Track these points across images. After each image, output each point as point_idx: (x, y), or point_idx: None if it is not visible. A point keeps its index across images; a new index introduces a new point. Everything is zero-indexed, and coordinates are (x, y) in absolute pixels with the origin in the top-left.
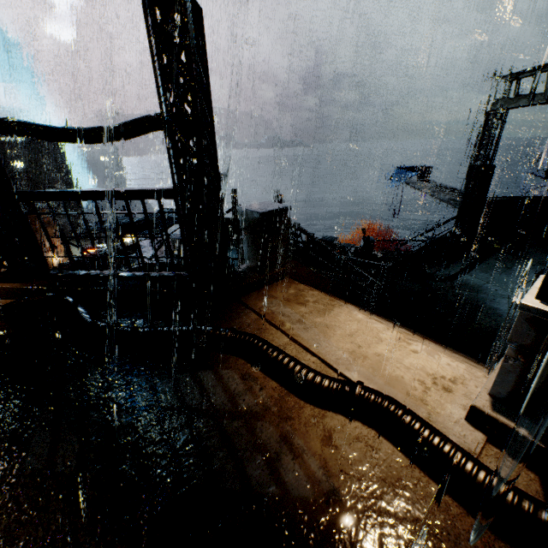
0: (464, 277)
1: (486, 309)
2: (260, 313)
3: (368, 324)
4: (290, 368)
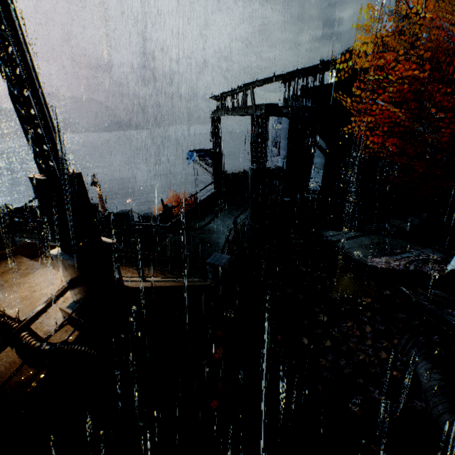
0: (209, 225)
1: (213, 244)
2: None
3: (53, 275)
4: None
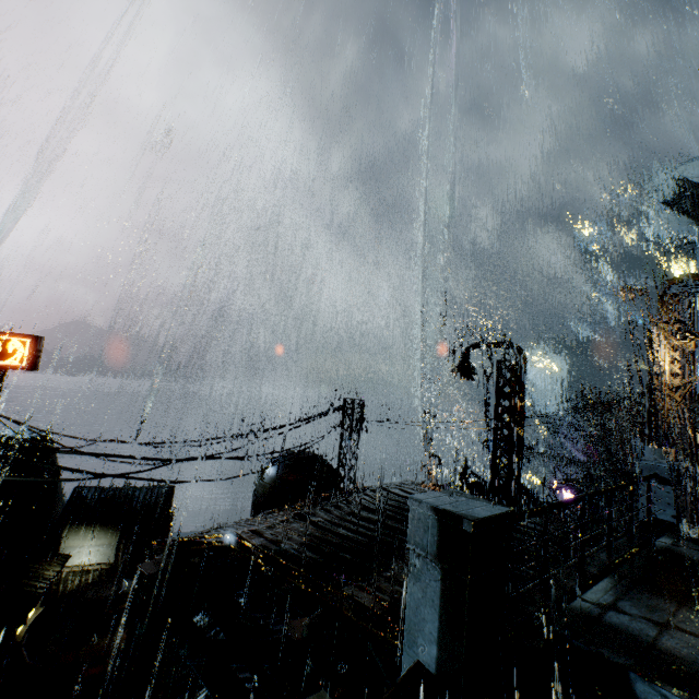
0: None
1: None
2: None
3: None
4: None
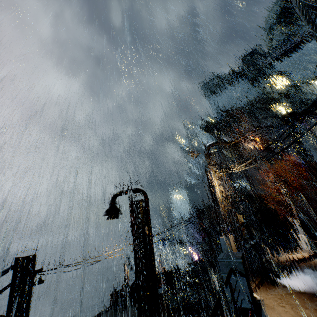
0: None
1: None
2: (282, 261)
3: (289, 255)
4: (305, 257)
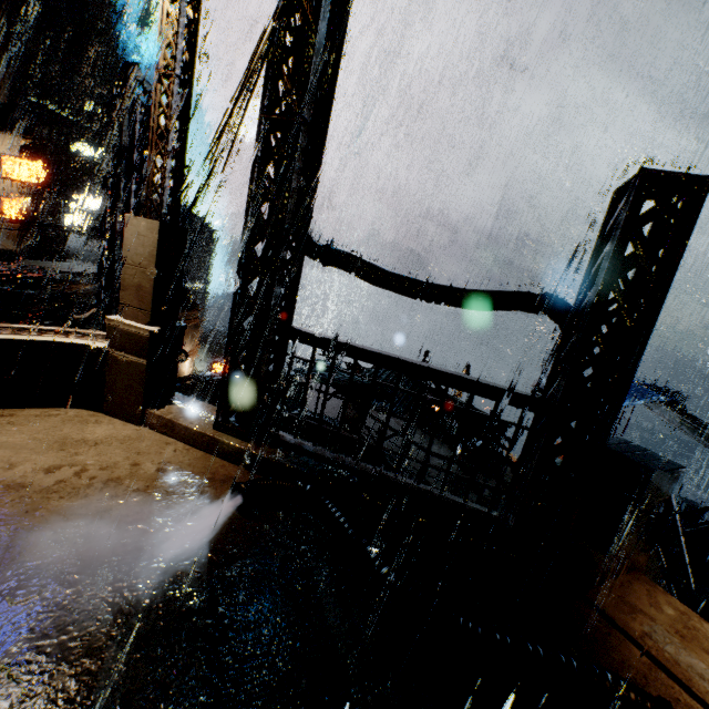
0: None
1: None
2: (653, 654)
3: None
4: None
